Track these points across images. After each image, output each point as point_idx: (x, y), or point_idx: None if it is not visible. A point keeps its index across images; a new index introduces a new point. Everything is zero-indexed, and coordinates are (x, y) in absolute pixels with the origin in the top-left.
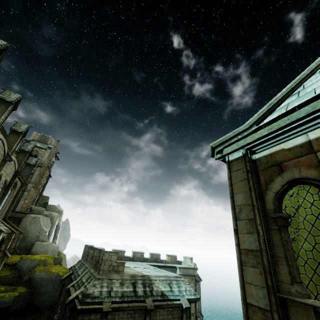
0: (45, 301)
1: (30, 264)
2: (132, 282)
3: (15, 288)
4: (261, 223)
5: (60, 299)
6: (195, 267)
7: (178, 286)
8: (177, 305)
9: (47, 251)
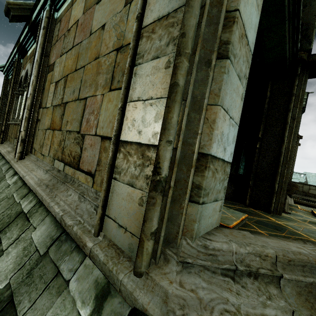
0: None
1: None
2: None
3: None
4: (2, 103)
5: None
6: None
7: None
8: None
9: None
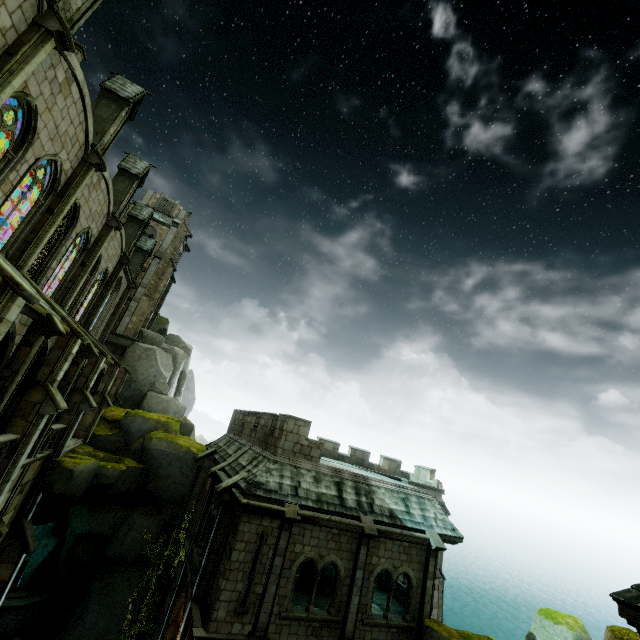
0: (167, 490)
1: (143, 426)
2: (336, 482)
3: (120, 458)
4: None
5: (195, 491)
6: (439, 488)
7: (421, 507)
8: (419, 540)
9: (167, 411)
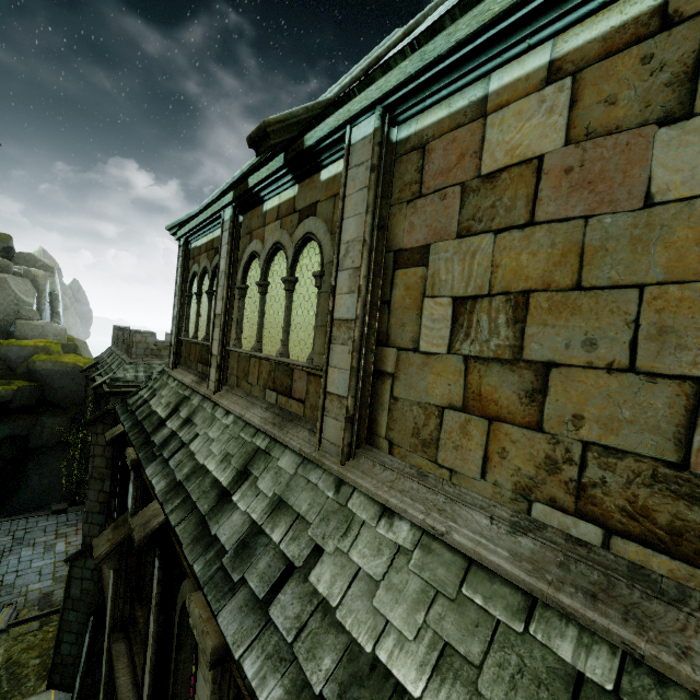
0: (67, 397)
1: (21, 353)
2: None
3: (10, 382)
4: (182, 299)
5: (89, 393)
6: None
7: None
8: None
9: (45, 336)
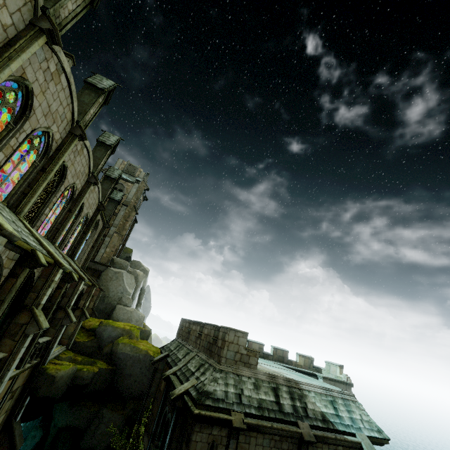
0: (130, 387)
1: (112, 333)
2: (272, 387)
3: (94, 361)
4: None
5: (152, 389)
6: (348, 382)
7: (348, 409)
8: (351, 444)
9: (130, 320)
